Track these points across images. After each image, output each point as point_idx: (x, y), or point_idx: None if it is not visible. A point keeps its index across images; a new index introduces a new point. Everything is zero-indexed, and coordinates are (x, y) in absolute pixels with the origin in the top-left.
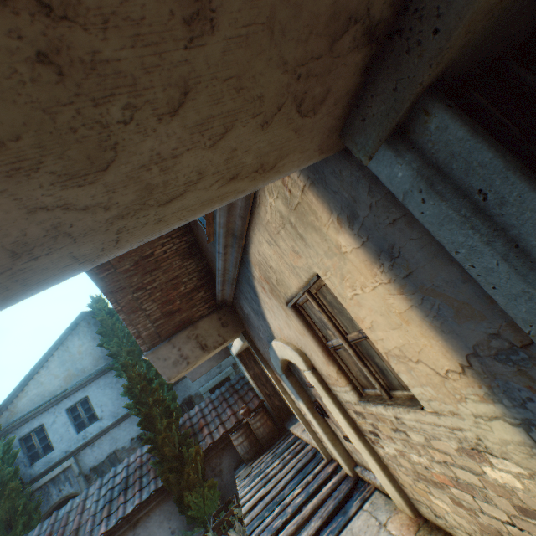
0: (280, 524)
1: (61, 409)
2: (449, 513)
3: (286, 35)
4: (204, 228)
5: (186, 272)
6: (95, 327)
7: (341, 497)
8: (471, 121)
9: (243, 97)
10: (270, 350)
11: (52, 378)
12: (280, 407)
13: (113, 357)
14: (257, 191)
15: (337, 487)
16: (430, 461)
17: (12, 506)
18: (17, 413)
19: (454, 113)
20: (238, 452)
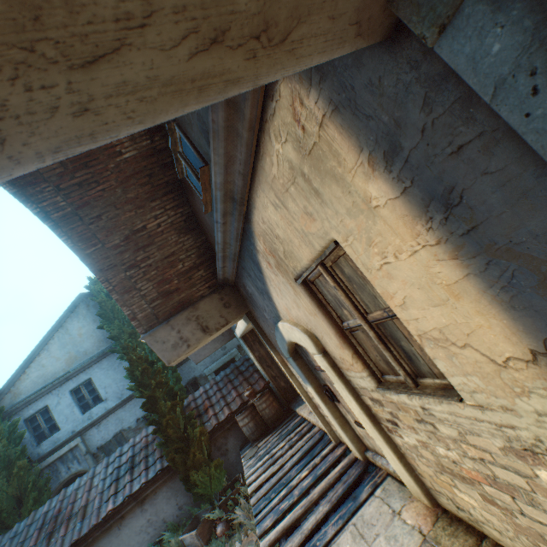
0: (286, 507)
1: (65, 390)
2: (476, 509)
3: None
4: (201, 196)
5: (183, 249)
6: (94, 310)
7: (350, 481)
8: None
9: None
10: (276, 332)
11: (53, 361)
12: (286, 389)
13: (114, 339)
14: (260, 136)
15: (346, 470)
16: (460, 456)
17: (22, 483)
18: (20, 395)
19: None
20: (243, 432)
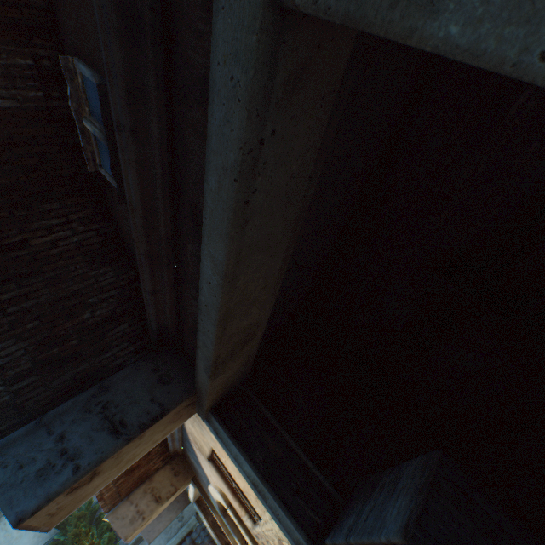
0: None
1: None
2: None
3: (163, 423)
4: None
5: None
6: None
7: None
8: (220, 420)
9: (154, 434)
10: (209, 493)
11: None
12: None
13: (60, 527)
14: None
15: None
16: None
17: None
18: None
19: (215, 418)
20: None
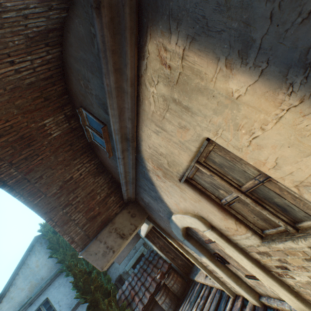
0: None
1: None
2: None
3: None
4: (104, 148)
5: (98, 185)
6: (45, 245)
7: None
8: None
9: None
10: (171, 224)
11: (19, 292)
12: (183, 264)
13: (61, 262)
14: (139, 88)
15: None
16: None
17: None
18: None
19: None
20: (163, 308)
